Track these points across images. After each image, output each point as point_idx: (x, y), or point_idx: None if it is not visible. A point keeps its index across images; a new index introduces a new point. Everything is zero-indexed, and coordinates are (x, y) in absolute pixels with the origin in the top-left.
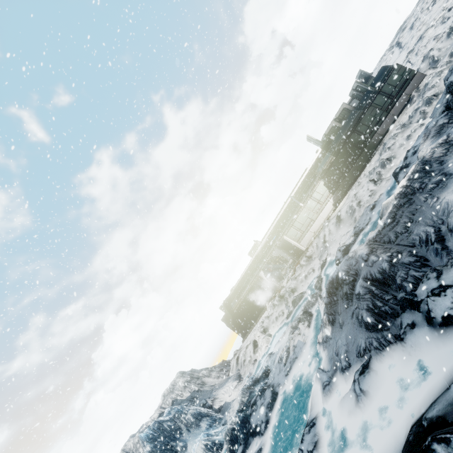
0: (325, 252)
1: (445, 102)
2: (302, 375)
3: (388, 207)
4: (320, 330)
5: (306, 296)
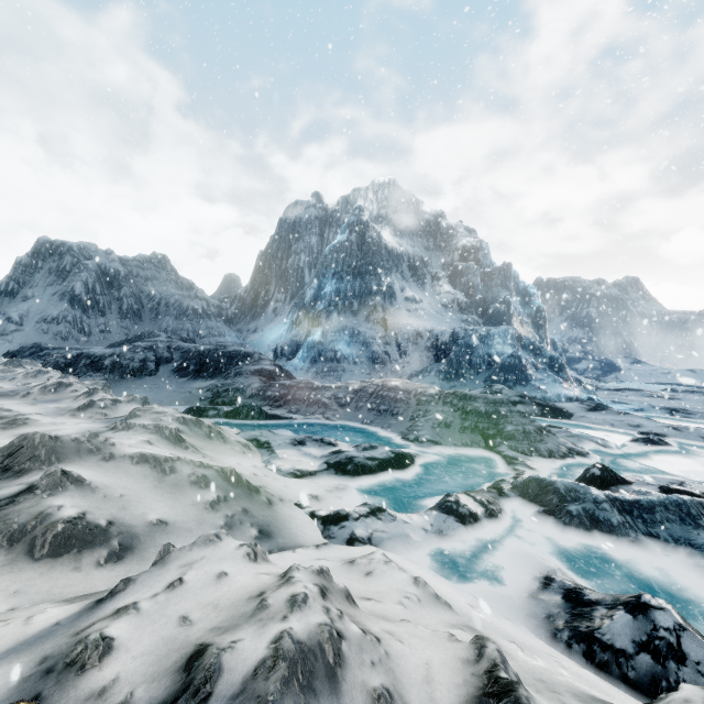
0: (280, 502)
1: (259, 380)
2: (662, 471)
3: (406, 386)
4: (573, 455)
5: (562, 573)
